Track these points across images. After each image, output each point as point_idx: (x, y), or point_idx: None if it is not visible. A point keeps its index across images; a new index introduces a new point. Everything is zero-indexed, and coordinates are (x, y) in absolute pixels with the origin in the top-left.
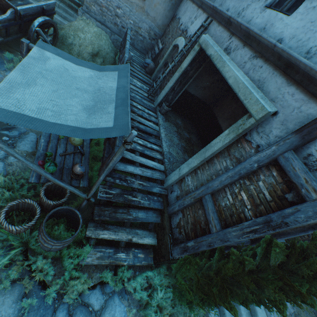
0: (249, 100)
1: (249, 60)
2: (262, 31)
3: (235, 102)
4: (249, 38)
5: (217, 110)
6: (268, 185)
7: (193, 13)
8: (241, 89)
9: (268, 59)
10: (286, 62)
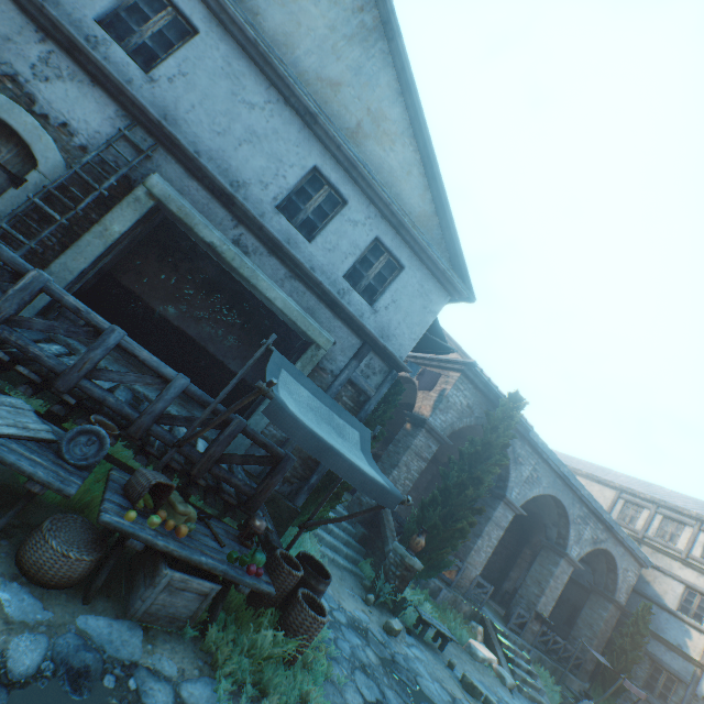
0: (314, 332)
1: (287, 279)
2: (288, 245)
3: (173, 270)
4: (280, 251)
5: (133, 281)
6: (349, 397)
7: (19, 29)
8: (299, 318)
9: (311, 288)
10: (332, 300)
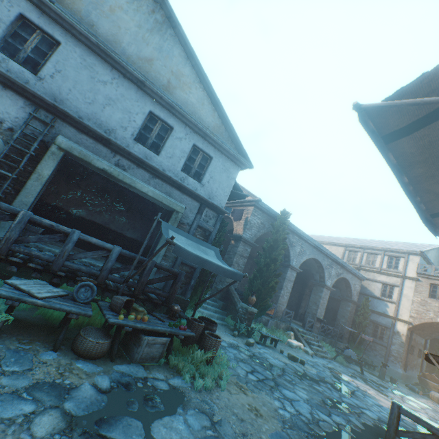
0: (173, 205)
1: (151, 179)
2: (146, 160)
3: (77, 187)
4: (143, 164)
5: (54, 199)
6: (200, 235)
7: None
8: (163, 199)
9: (165, 181)
10: (178, 185)
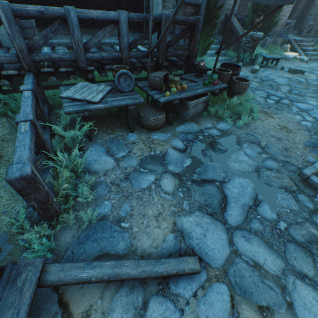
0: None
1: None
2: None
3: None
4: None
5: None
6: None
7: None
8: None
9: None
10: None
